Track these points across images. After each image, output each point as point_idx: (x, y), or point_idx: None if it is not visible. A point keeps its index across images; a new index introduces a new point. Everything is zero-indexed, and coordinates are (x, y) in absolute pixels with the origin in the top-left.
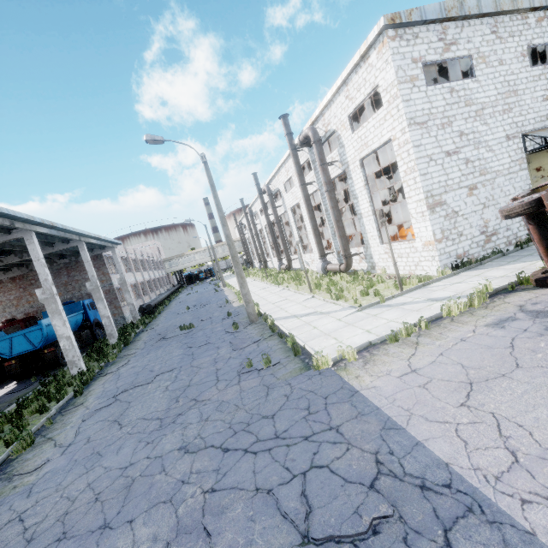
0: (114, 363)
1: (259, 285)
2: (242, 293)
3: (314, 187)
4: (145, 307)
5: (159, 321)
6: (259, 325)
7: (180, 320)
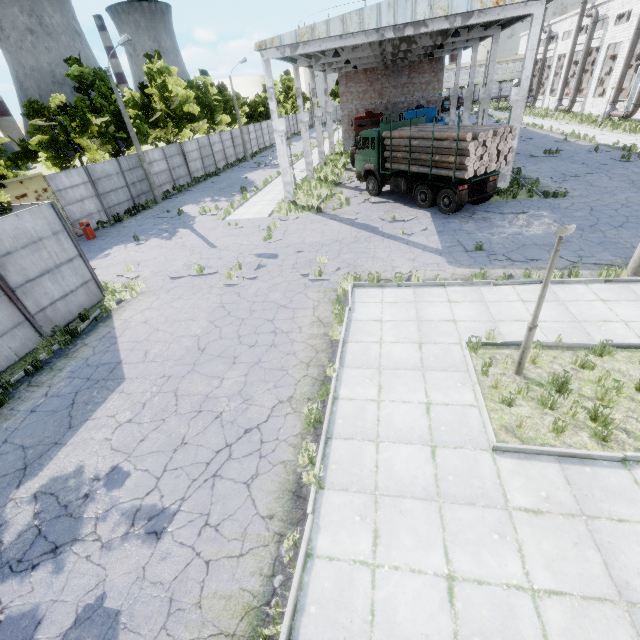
0: None
1: (587, 130)
2: None
3: None
4: None
5: None
6: None
7: (518, 147)
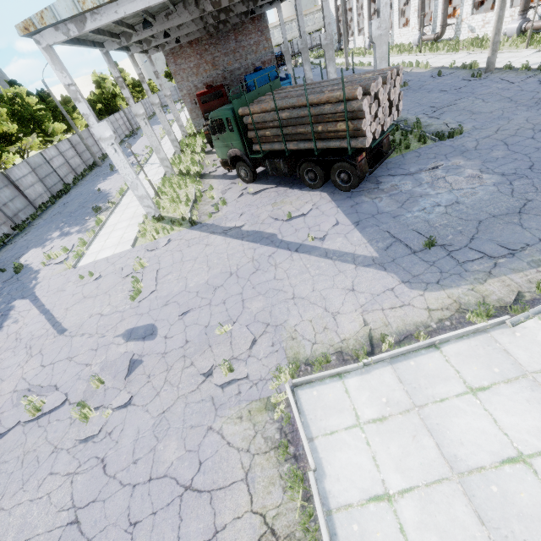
0: None
1: (411, 58)
2: (494, 41)
3: None
4: None
5: None
6: (504, 72)
7: None
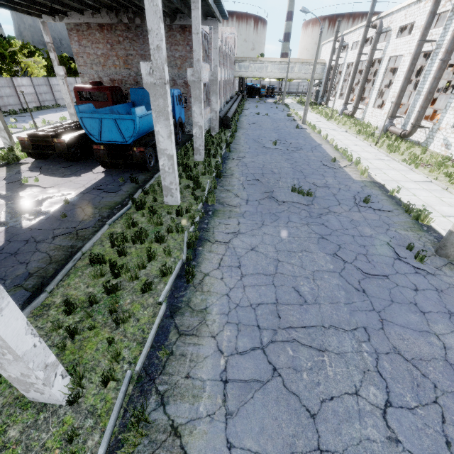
0: (215, 212)
1: (363, 146)
2: None
3: None
4: (221, 117)
5: (242, 147)
6: None
7: (274, 163)
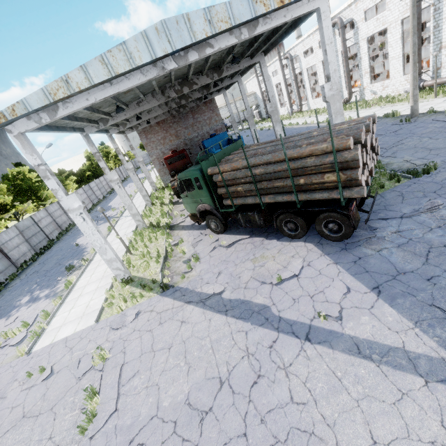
0: None
1: None
2: (414, 94)
3: (425, 3)
4: None
5: None
6: (431, 115)
7: None
